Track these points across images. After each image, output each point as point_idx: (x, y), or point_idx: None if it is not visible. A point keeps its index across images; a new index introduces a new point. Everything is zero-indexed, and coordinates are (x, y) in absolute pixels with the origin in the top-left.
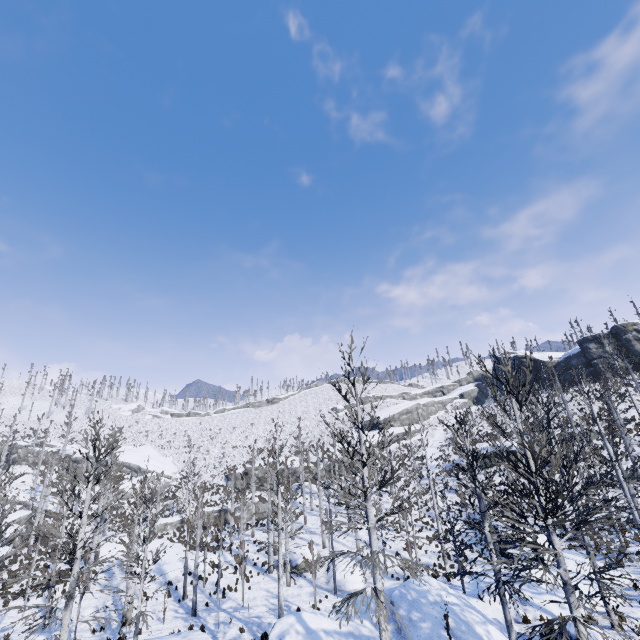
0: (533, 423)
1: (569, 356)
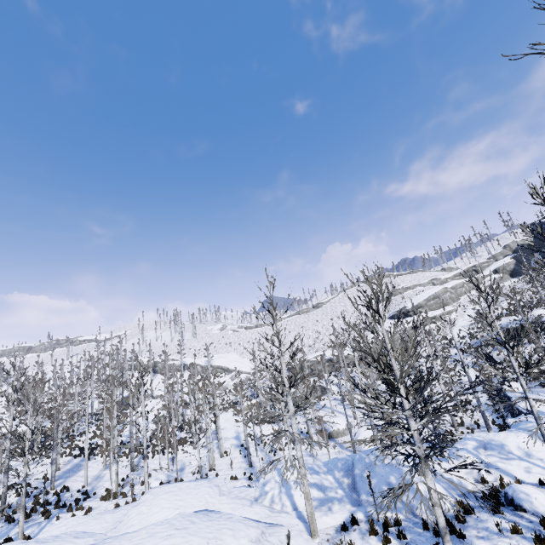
0: None
1: None
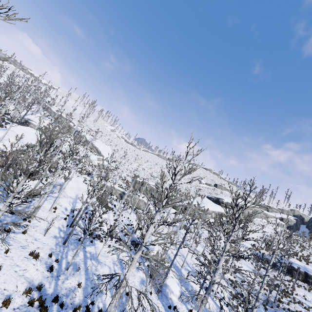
0: None
1: None
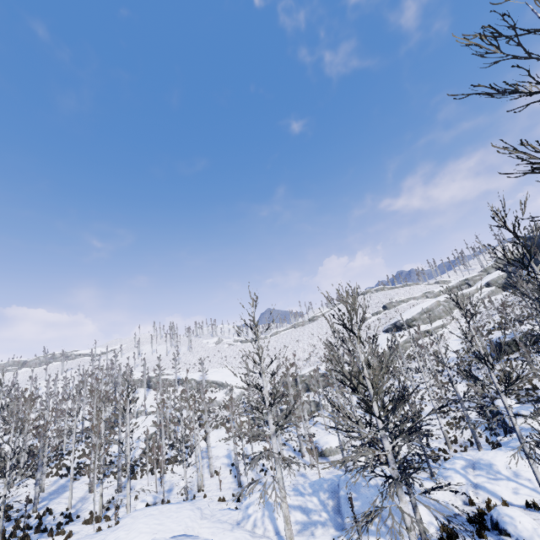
0: None
1: None
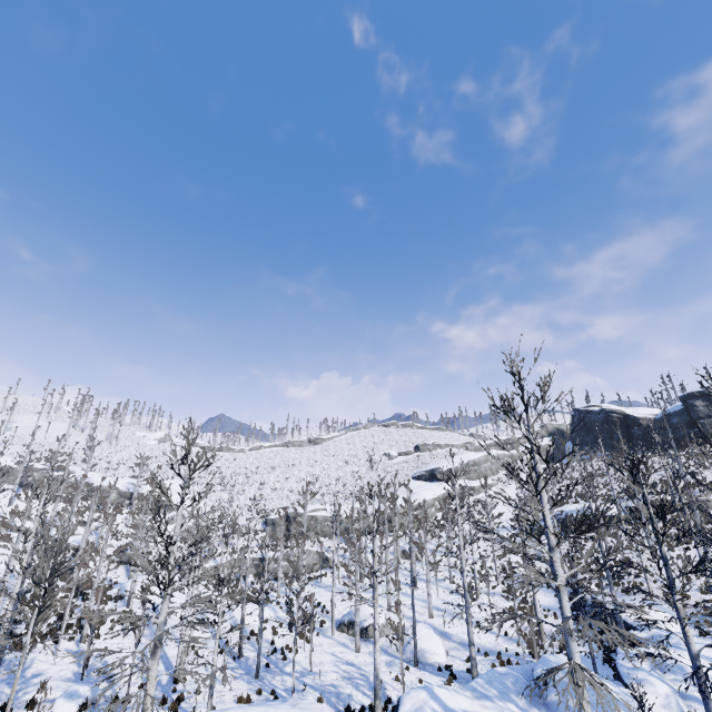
0: (629, 486)
1: (669, 413)
